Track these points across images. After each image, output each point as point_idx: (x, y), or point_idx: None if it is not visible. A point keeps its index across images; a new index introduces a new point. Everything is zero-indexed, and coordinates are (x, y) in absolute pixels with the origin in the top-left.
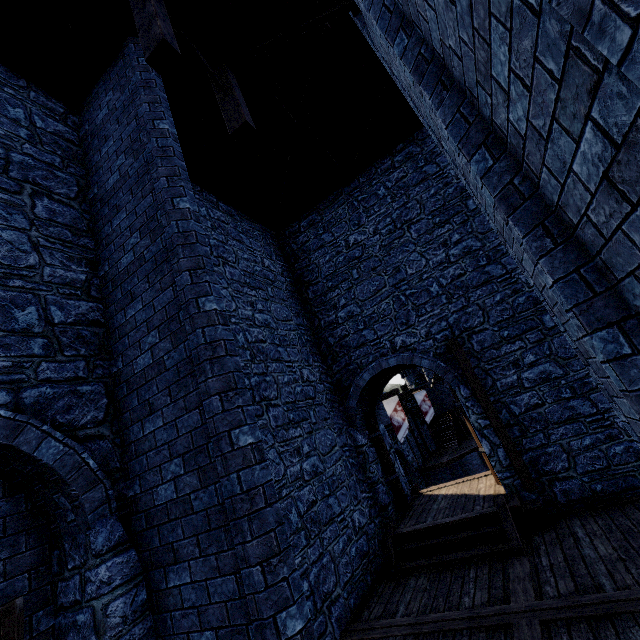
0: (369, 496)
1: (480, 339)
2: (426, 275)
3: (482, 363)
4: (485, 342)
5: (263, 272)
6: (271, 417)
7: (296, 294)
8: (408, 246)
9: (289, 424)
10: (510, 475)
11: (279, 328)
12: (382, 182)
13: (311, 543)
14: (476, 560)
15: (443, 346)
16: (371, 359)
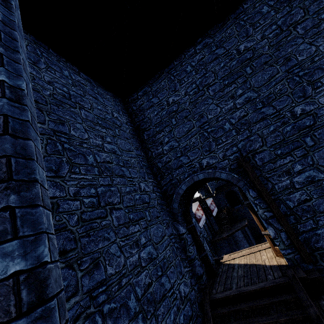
0: (189, 270)
1: (261, 157)
2: (221, 118)
3: (263, 173)
4: (265, 159)
5: (112, 119)
6: (114, 218)
7: (136, 136)
8: (208, 100)
9: (129, 222)
10: (291, 251)
11: (123, 155)
12: (189, 63)
13: (147, 323)
14: (279, 323)
15: (235, 163)
16: (186, 175)
